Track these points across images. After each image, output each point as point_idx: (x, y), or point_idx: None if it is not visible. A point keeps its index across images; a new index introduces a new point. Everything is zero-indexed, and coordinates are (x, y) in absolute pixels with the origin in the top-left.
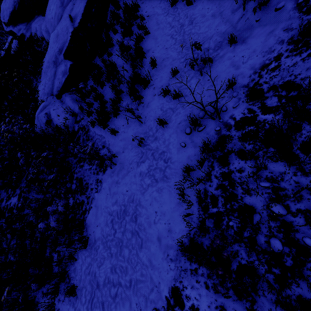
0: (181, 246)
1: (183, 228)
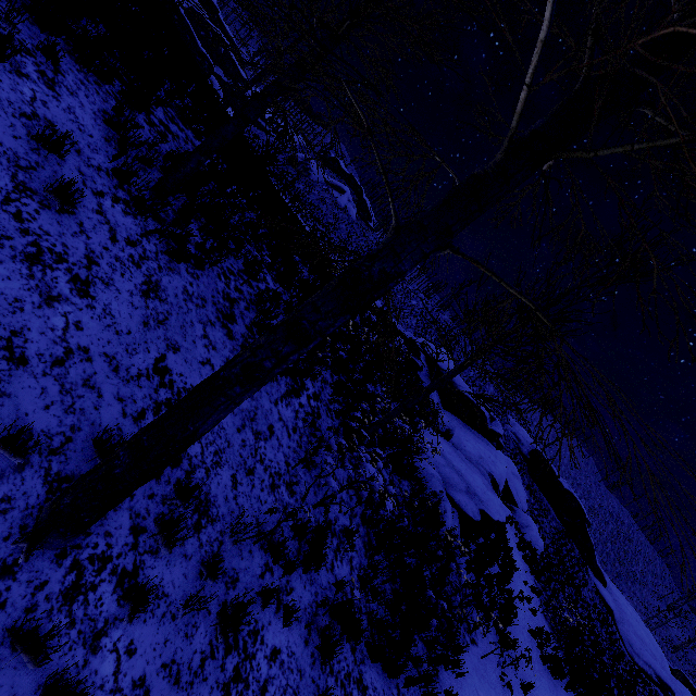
0: None
1: None
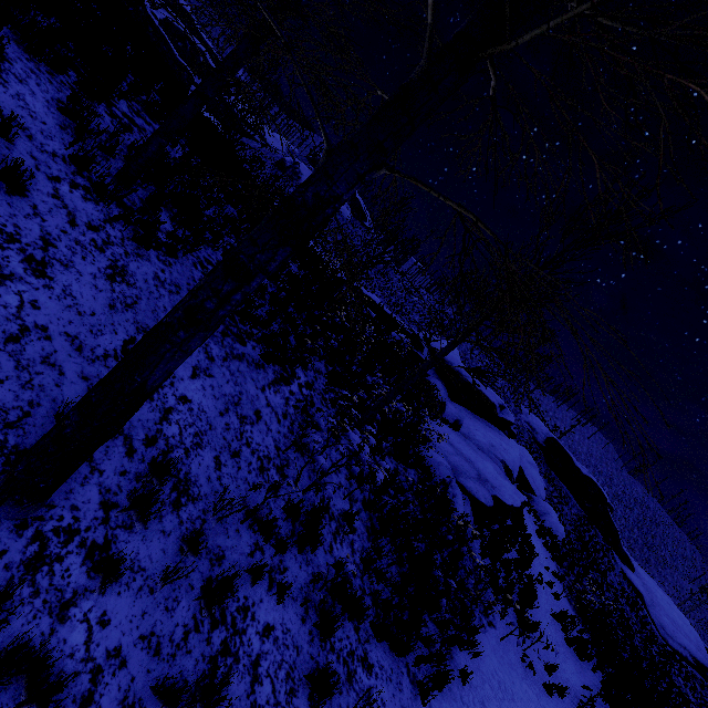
0: None
1: None
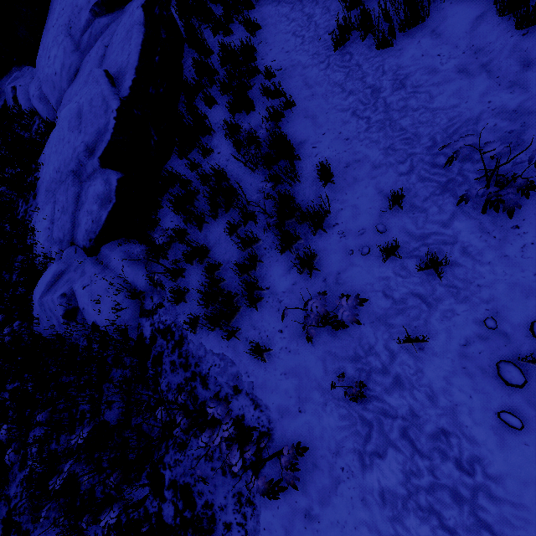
0: None
1: None
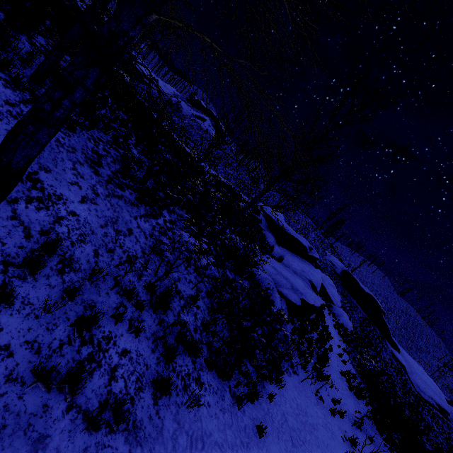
0: None
1: None
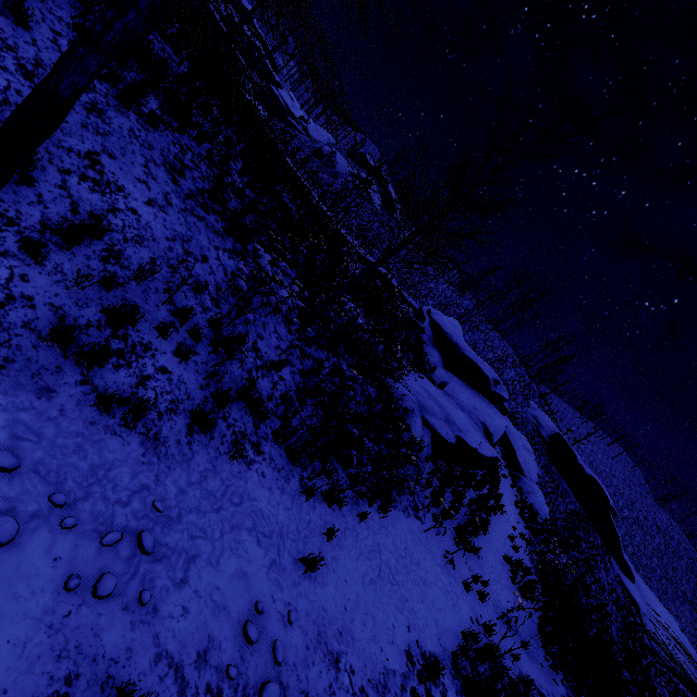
0: (455, 652)
1: (454, 648)
